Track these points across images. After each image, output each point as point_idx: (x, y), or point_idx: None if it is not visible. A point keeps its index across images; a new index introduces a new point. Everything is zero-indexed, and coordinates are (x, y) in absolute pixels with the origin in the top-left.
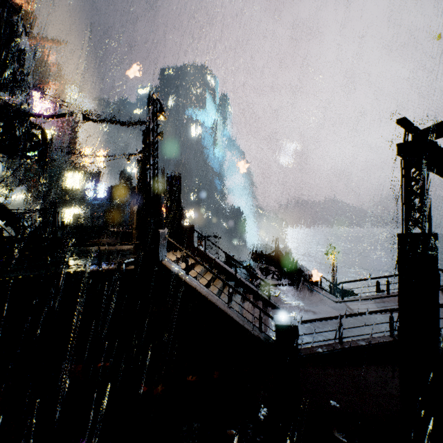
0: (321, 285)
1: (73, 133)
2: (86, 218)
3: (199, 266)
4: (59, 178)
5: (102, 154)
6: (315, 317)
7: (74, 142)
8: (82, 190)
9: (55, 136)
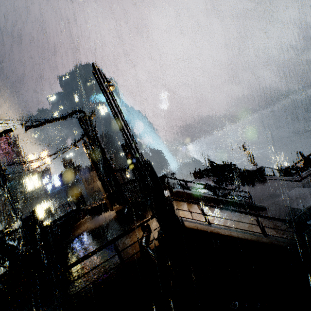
0: (266, 173)
1: (15, 148)
2: (58, 207)
3: (189, 206)
4: (20, 186)
5: (45, 153)
6: (307, 201)
7: (19, 154)
8: (42, 186)
9: (1, 155)
